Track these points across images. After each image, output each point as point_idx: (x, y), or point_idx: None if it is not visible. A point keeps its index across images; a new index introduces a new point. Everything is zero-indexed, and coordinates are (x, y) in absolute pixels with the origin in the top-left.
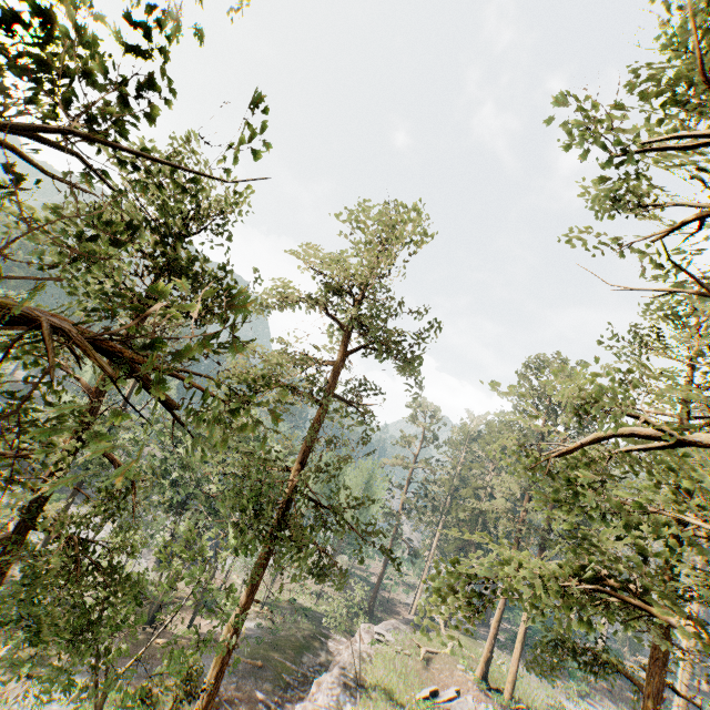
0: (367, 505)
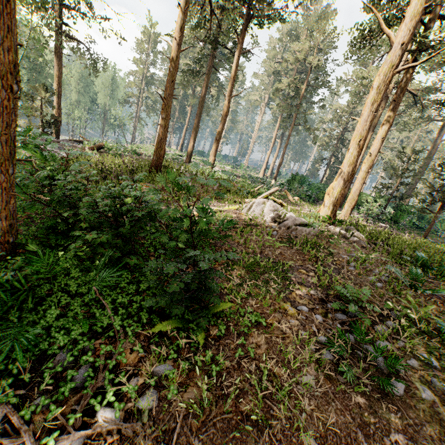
0: (116, 93)
